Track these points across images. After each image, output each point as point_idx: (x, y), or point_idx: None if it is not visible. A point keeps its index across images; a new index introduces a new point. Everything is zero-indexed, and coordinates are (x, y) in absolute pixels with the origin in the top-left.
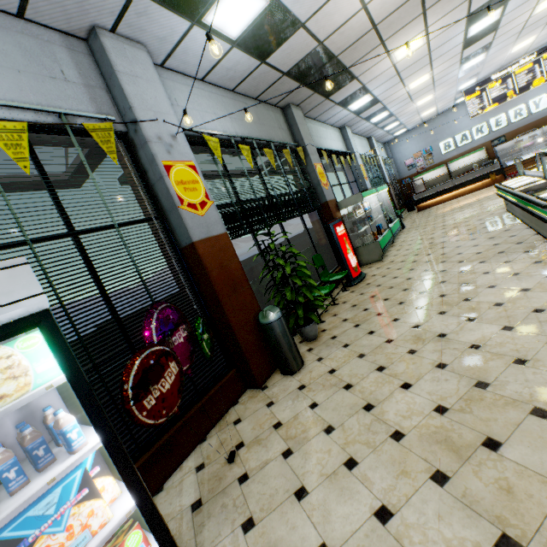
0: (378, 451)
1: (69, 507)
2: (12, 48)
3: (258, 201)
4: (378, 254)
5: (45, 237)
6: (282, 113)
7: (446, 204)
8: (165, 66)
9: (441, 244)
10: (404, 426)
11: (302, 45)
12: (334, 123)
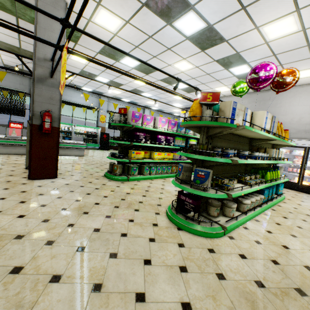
0: None
1: None
2: None
3: None
4: None
5: None
6: (30, 79)
7: None
8: None
9: None
10: None
11: None
12: (88, 93)
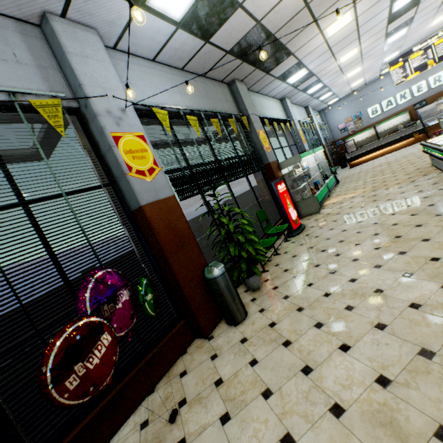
0: (316, 429)
1: None
2: None
3: (206, 165)
4: (315, 207)
5: None
6: (228, 88)
7: (375, 161)
8: (117, 48)
9: (372, 197)
10: (344, 399)
11: (241, 25)
12: (275, 95)
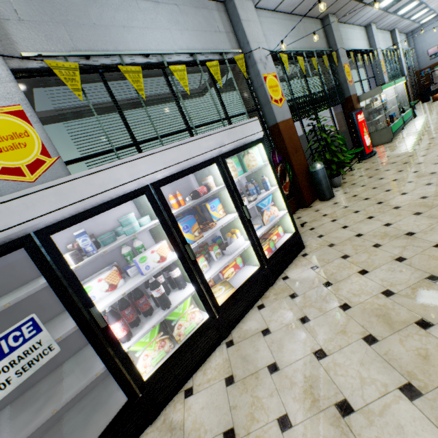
0: (385, 213)
1: (270, 206)
2: (201, 19)
3: (306, 97)
4: (388, 137)
5: (226, 118)
6: (321, 23)
7: None
8: (256, 6)
9: None
10: (401, 205)
11: None
12: (361, 23)
